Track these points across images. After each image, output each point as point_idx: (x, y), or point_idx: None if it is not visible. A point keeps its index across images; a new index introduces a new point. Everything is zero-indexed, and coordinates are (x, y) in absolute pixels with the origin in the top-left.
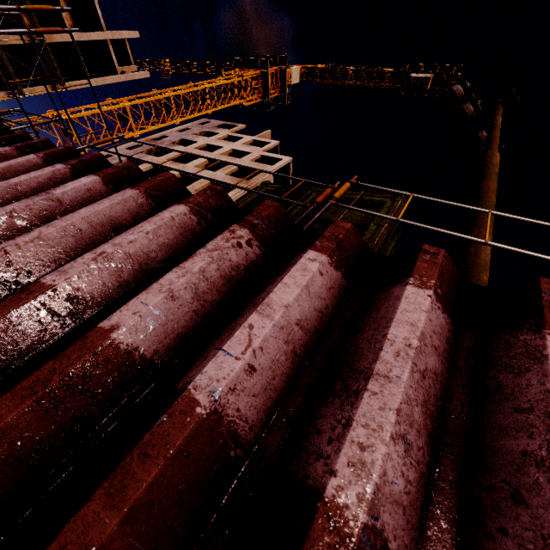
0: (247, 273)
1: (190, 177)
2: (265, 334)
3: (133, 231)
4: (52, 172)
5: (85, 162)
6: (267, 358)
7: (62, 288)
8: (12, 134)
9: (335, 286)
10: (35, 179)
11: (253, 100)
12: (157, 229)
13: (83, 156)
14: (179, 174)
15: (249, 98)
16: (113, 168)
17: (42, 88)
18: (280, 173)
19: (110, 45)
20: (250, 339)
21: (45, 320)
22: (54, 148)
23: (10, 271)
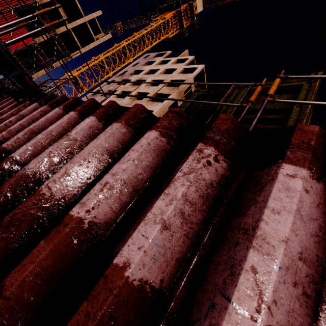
0: (219, 188)
1: (143, 93)
2: (274, 283)
3: (123, 160)
4: (68, 118)
5: (85, 107)
6: (283, 311)
7: (84, 218)
8: (46, 96)
9: (322, 200)
10: (60, 125)
11: (173, 32)
12: (140, 156)
13: (84, 103)
14: (137, 92)
15: (171, 32)
16: (102, 108)
17: (61, 61)
18: (198, 77)
19: (88, 24)
20: (259, 290)
21: (78, 246)
22: (67, 100)
23: (53, 201)
